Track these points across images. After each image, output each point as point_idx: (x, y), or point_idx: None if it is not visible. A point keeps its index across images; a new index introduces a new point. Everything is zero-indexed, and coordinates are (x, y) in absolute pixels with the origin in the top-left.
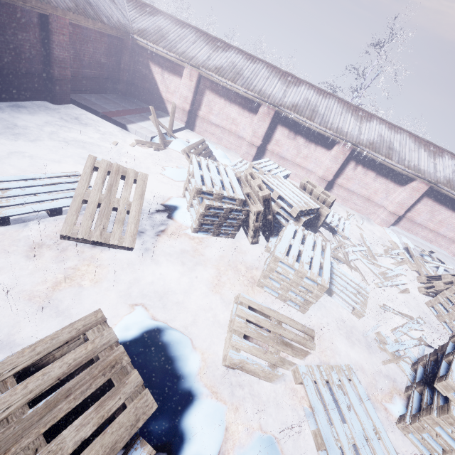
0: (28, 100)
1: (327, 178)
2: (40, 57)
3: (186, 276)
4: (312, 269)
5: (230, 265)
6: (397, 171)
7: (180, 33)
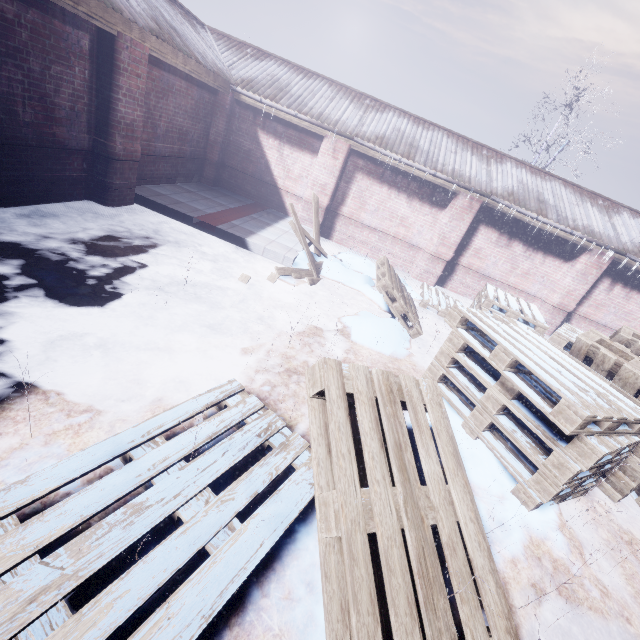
0: (58, 201)
1: (567, 306)
2: (88, 117)
3: None
4: None
5: None
6: None
7: (306, 85)
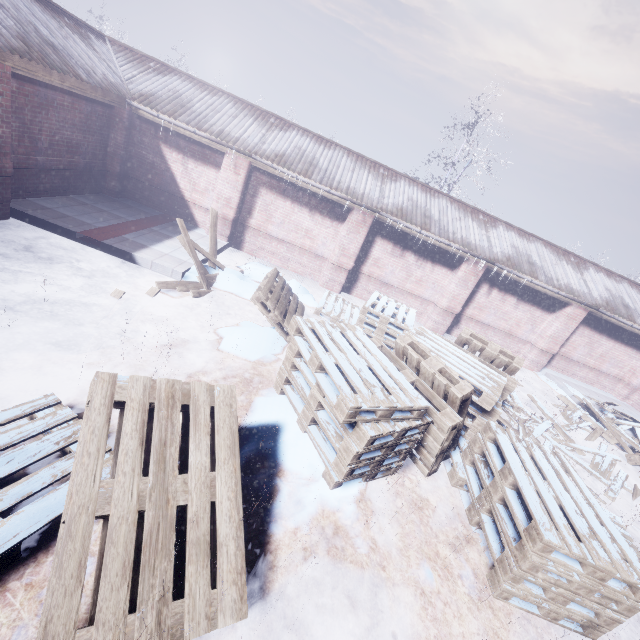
0: None
1: (454, 309)
2: None
3: (367, 636)
4: (609, 552)
5: (427, 555)
6: (543, 294)
7: (210, 102)
